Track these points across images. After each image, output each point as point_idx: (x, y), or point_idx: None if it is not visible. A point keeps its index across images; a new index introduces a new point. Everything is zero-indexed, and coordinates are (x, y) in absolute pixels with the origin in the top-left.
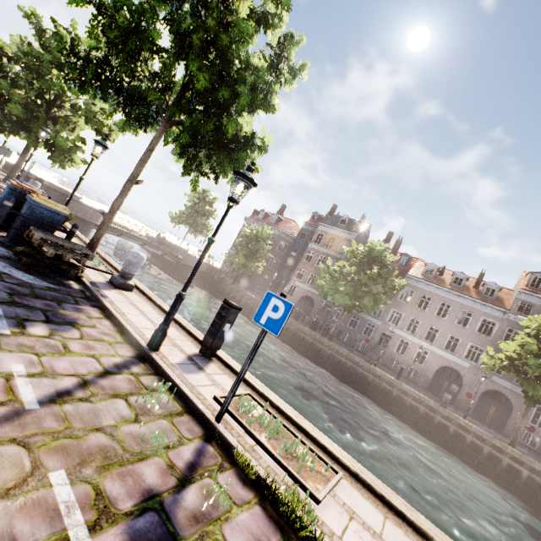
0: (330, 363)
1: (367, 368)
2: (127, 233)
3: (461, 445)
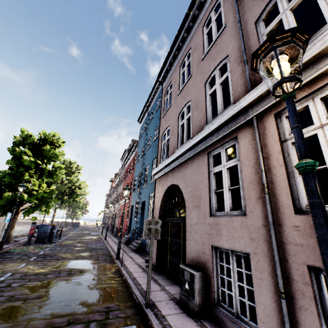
0: None
1: None
2: (21, 222)
3: None
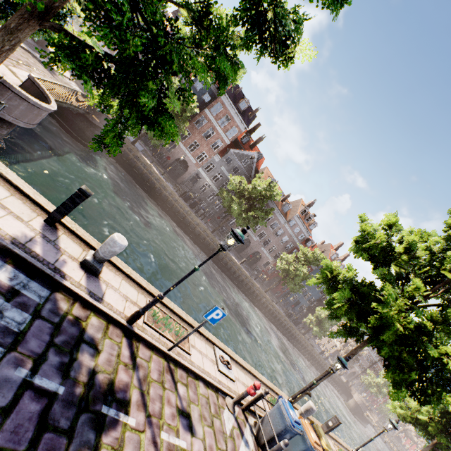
0: (209, 251)
1: (229, 257)
2: None
3: (251, 293)
